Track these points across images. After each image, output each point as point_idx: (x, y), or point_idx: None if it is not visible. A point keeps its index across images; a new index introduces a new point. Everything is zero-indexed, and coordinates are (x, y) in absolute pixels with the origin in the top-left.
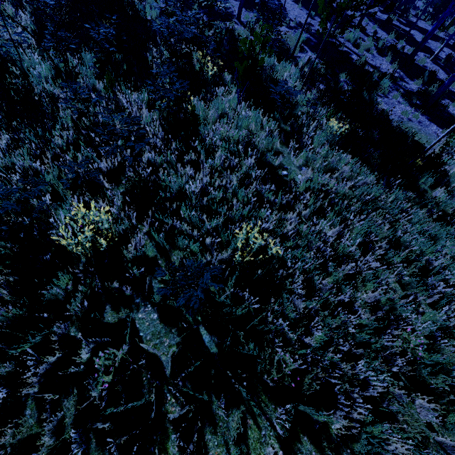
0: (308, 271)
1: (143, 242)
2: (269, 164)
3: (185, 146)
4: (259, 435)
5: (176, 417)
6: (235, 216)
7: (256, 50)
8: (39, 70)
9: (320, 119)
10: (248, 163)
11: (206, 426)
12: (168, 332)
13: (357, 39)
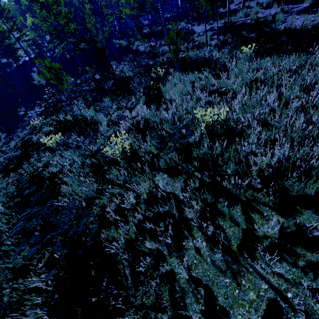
0: (260, 119)
1: (149, 149)
2: (211, 91)
3: (158, 105)
4: (262, 216)
5: (194, 218)
6: (197, 117)
7: (174, 39)
8: (89, 113)
9: (238, 56)
10: (197, 96)
11: (217, 218)
12: (175, 180)
13: (245, 13)
